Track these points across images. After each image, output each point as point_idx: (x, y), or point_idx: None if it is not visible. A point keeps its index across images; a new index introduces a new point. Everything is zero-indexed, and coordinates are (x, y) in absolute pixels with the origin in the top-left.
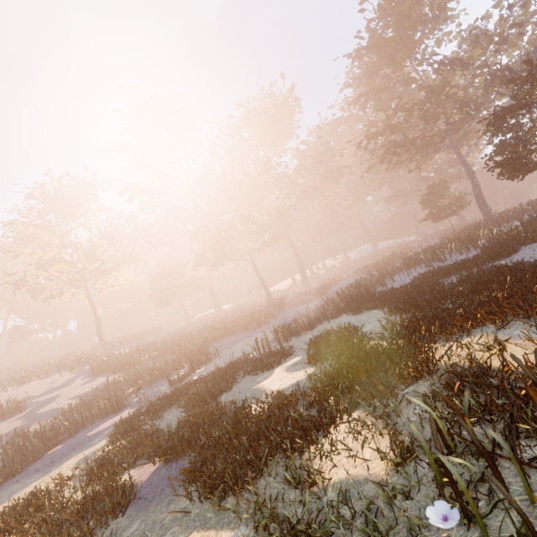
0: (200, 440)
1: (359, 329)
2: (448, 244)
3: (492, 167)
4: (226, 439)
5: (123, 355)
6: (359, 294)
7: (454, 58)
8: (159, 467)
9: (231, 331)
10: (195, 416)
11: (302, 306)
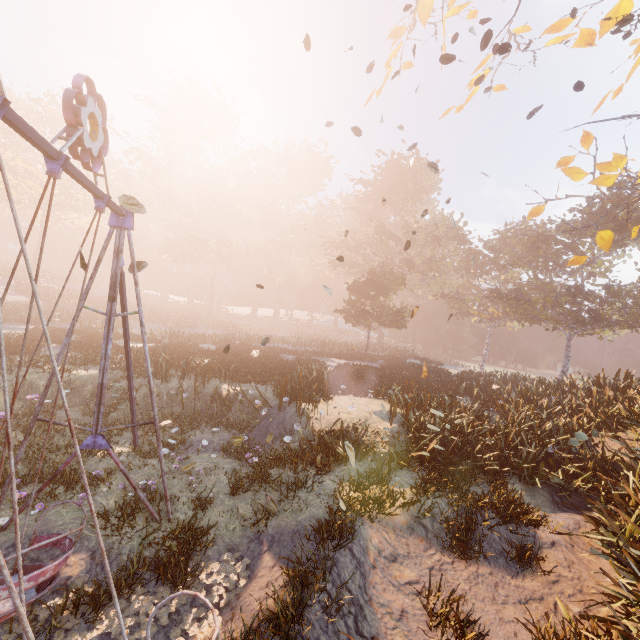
0: (82, 345)
1: (198, 348)
2: (336, 345)
3: (337, 310)
4: (93, 345)
5: (50, 289)
6: (238, 340)
7: (392, 233)
8: (58, 346)
9: (155, 320)
10: (85, 339)
11: (222, 332)
